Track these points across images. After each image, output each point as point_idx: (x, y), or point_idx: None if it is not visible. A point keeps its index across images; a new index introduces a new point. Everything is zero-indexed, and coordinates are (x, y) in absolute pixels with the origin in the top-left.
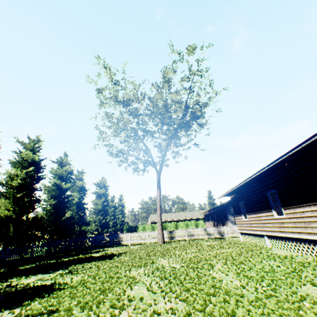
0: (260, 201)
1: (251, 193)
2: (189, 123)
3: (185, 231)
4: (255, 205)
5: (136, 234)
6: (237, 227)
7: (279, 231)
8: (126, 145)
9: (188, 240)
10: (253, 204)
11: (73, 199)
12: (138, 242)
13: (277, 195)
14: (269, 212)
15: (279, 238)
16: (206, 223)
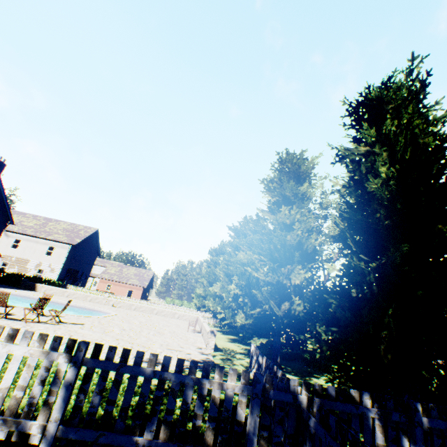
0: None
1: None
2: None
3: None
4: None
5: None
6: None
7: None
8: None
9: None
10: None
11: None
12: None
13: None
14: None
15: None
16: None
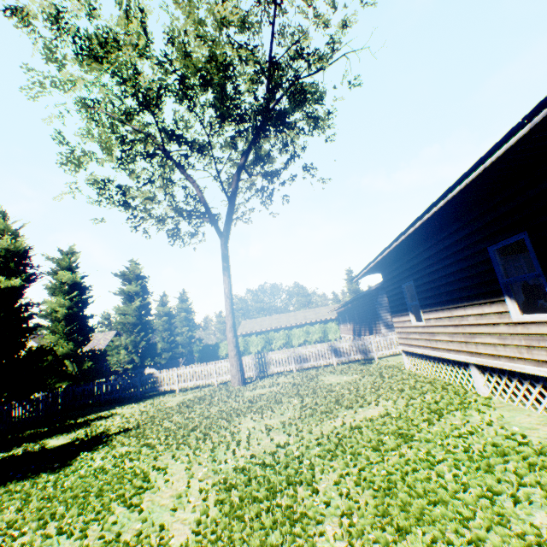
0: (464, 276)
1: (437, 257)
2: (284, 112)
3: (290, 353)
4: (447, 287)
5: (190, 368)
6: (399, 339)
7: (527, 358)
8: (135, 177)
9: (299, 370)
10: (441, 286)
11: (41, 311)
12: (202, 382)
13: (533, 249)
14: (492, 304)
15: (520, 378)
16: (341, 326)
